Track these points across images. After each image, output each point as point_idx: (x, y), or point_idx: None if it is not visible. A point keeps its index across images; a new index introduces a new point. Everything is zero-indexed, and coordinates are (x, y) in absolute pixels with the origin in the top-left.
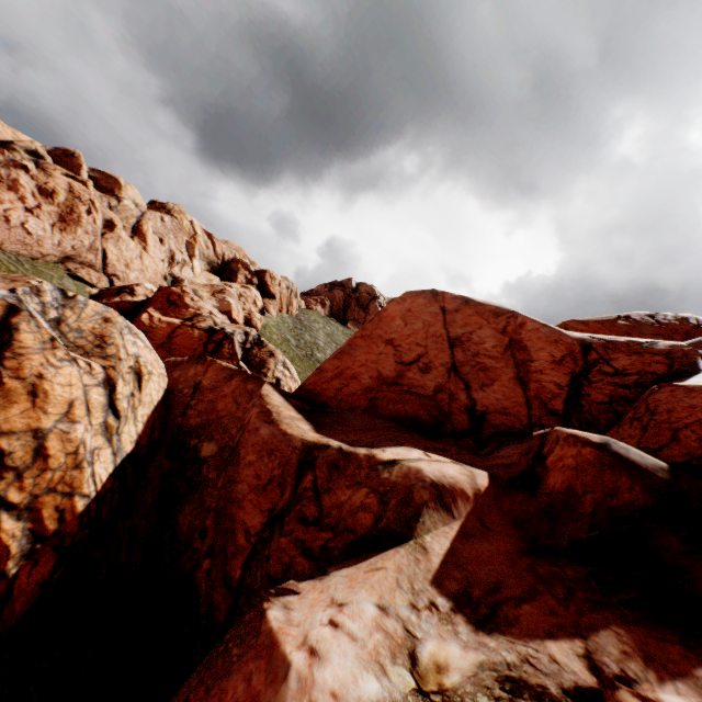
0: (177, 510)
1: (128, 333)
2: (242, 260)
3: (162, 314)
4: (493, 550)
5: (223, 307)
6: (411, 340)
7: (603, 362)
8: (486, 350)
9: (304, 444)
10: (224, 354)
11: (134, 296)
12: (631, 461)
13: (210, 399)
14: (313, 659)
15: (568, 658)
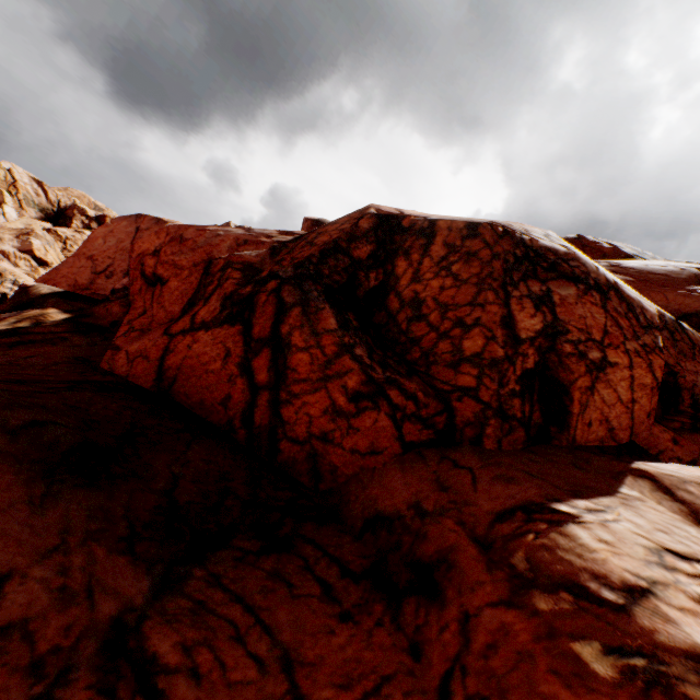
0: None
1: None
2: (80, 206)
3: None
4: None
5: (24, 247)
6: (106, 255)
7: None
8: None
9: None
10: None
11: None
12: (29, 292)
13: None
14: None
15: None
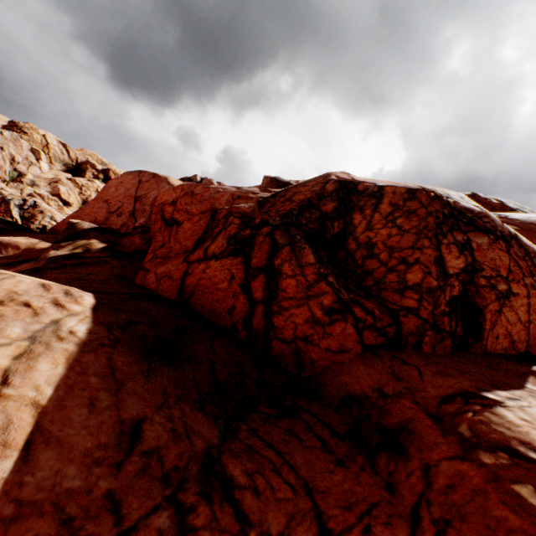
0: None
1: None
2: (91, 162)
3: None
4: (4, 261)
5: (54, 192)
6: (117, 199)
7: None
8: (149, 202)
9: None
10: (1, 211)
11: None
12: (76, 227)
13: None
14: None
15: None
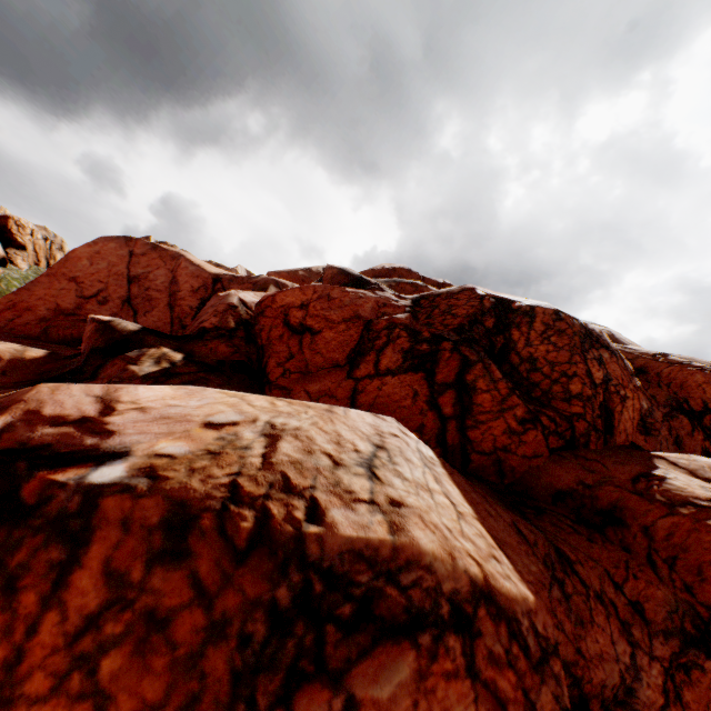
0: None
1: None
2: None
3: None
4: None
5: None
6: (95, 278)
7: (223, 290)
8: (157, 285)
9: None
10: None
11: None
12: (115, 328)
13: None
14: None
15: None
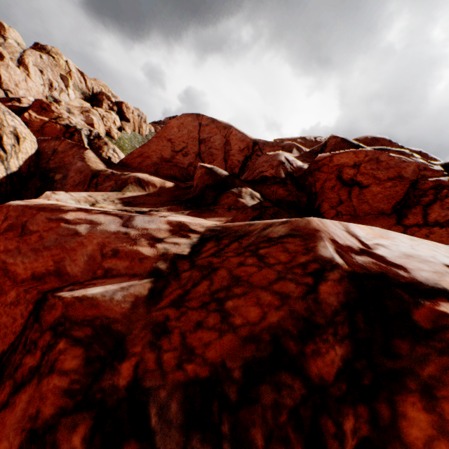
0: None
1: (9, 115)
2: (106, 93)
3: (38, 114)
4: (155, 199)
5: (88, 121)
6: (181, 140)
7: (259, 151)
8: (215, 146)
9: (97, 170)
10: (75, 140)
11: (21, 104)
12: (216, 172)
13: (61, 157)
14: (53, 194)
15: (146, 209)
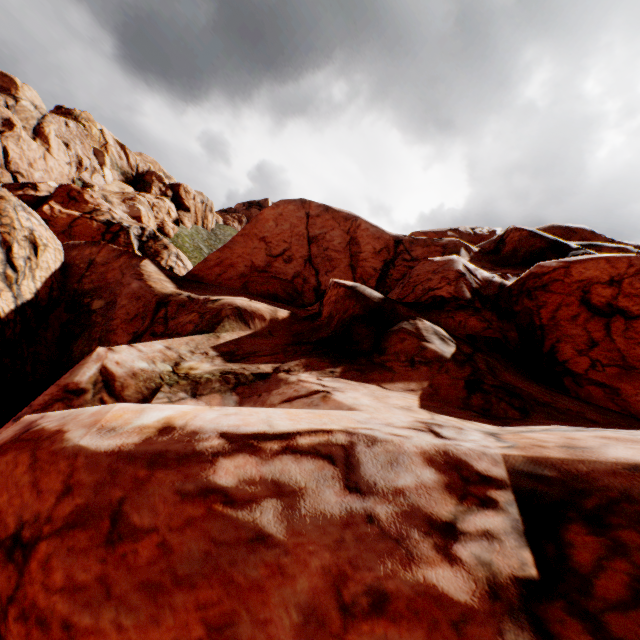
0: (73, 344)
1: (22, 211)
2: (157, 173)
3: (64, 207)
4: (267, 342)
5: (133, 213)
6: (280, 238)
7: (406, 252)
8: (334, 246)
9: (164, 293)
10: (120, 243)
11: (37, 192)
12: (363, 294)
13: (102, 272)
14: (109, 351)
15: (267, 367)
